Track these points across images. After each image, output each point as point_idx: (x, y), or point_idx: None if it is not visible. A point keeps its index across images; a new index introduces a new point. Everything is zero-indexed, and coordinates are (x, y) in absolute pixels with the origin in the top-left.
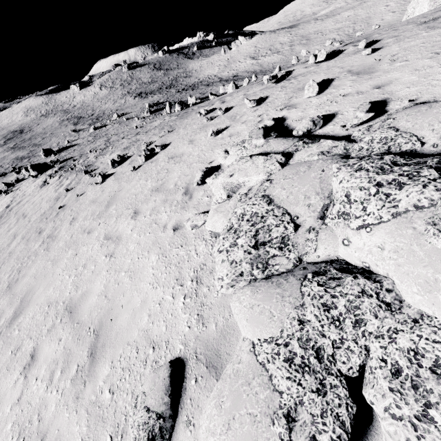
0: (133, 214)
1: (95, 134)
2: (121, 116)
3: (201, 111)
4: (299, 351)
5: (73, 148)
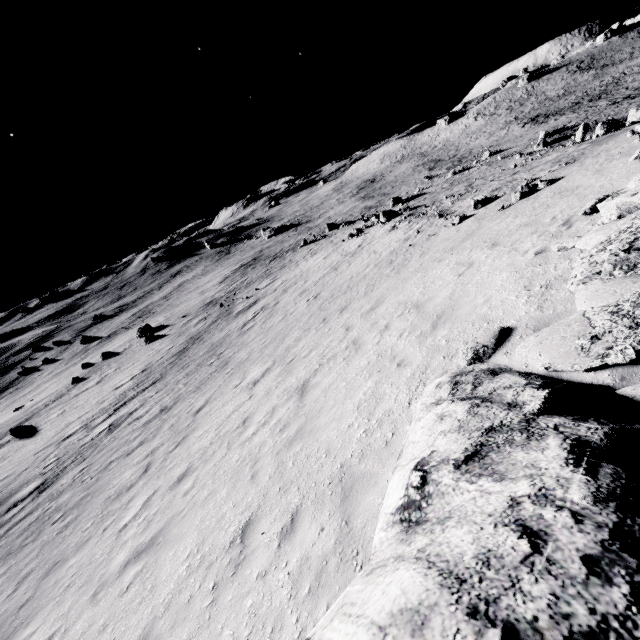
0: (490, 246)
1: (452, 180)
2: (494, 155)
3: (636, 128)
4: (627, 308)
5: (423, 197)
